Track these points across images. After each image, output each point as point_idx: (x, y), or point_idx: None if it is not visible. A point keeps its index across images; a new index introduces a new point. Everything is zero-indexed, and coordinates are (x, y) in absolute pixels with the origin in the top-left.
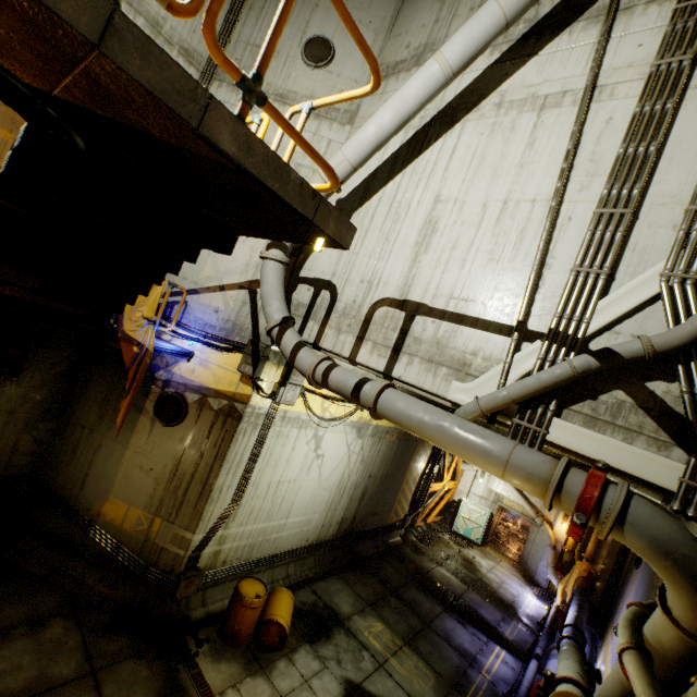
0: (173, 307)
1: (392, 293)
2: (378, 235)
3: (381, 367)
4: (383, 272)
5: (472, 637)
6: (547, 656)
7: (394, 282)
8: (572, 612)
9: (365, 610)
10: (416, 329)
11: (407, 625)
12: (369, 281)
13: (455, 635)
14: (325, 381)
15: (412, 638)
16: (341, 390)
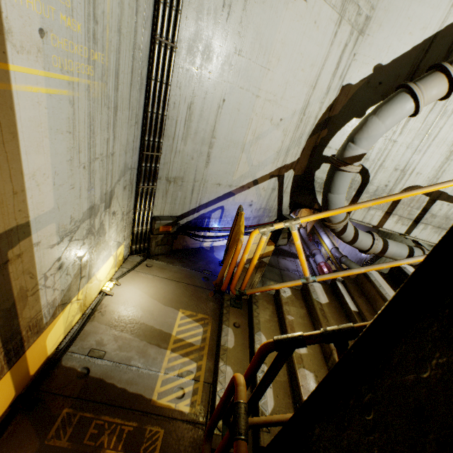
0: (210, 217)
1: (422, 182)
2: (420, 127)
3: (403, 231)
4: (418, 164)
5: (291, 262)
6: (310, 253)
7: (426, 174)
8: (328, 239)
9: (263, 281)
10: (434, 209)
11: (277, 275)
12: (403, 170)
13: (288, 266)
14: (381, 254)
15: (282, 279)
16: (395, 258)
